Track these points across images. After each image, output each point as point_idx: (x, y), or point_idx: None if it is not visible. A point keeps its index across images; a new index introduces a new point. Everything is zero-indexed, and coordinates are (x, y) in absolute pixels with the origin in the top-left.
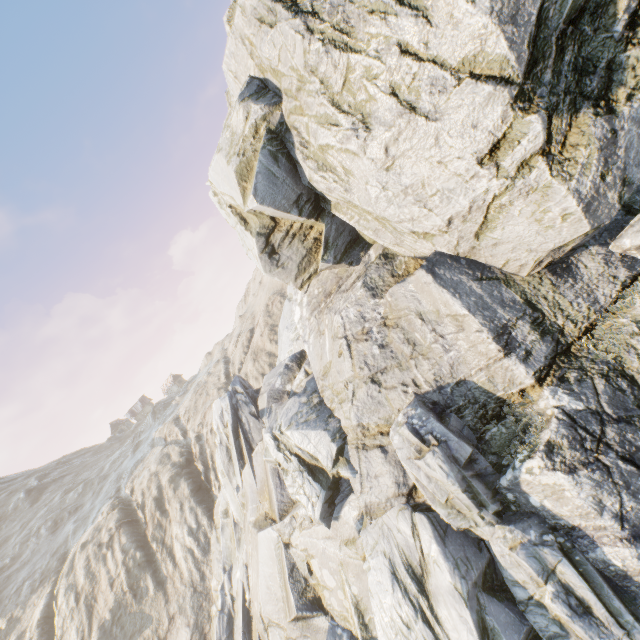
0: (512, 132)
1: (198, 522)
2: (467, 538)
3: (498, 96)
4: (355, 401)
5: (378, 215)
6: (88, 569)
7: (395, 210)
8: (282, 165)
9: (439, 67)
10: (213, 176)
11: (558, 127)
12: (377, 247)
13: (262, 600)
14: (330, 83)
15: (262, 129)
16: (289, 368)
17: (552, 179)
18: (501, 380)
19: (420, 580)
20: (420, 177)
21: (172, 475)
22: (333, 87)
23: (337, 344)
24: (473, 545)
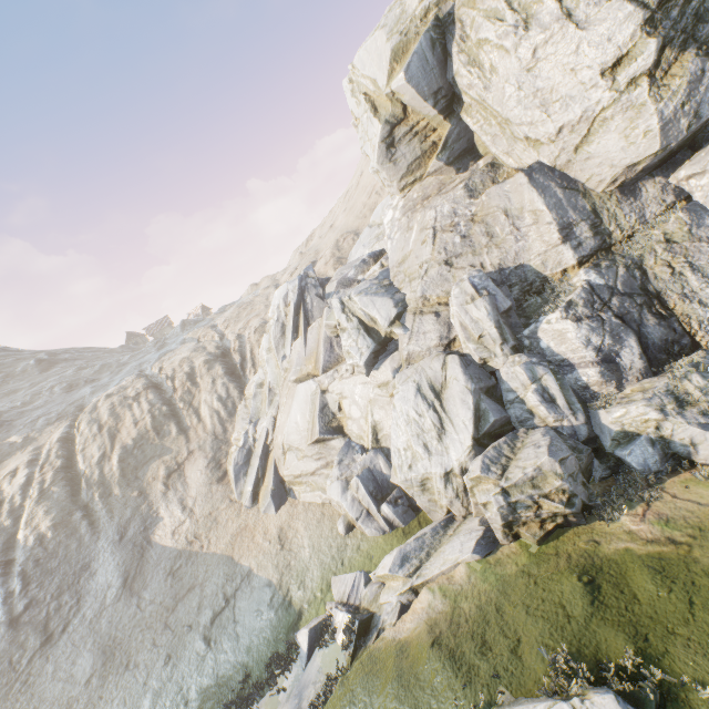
0: (634, 51)
1: (228, 394)
2: (483, 372)
3: (635, 17)
4: (425, 278)
5: (503, 119)
6: (113, 411)
7: (520, 111)
8: (436, 54)
9: None
10: (362, 57)
11: (667, 58)
12: (487, 158)
13: (287, 432)
14: None
15: (431, 15)
16: (365, 262)
17: (648, 99)
18: (552, 262)
19: (438, 394)
20: (552, 82)
21: (208, 359)
22: None
23: (423, 234)
24: (486, 376)
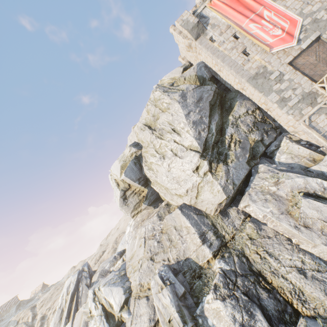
0: (201, 164)
1: None
2: None
3: (196, 155)
4: (141, 269)
5: (165, 187)
6: None
7: (170, 184)
8: (137, 166)
9: (183, 146)
10: (112, 167)
11: (214, 166)
12: (165, 201)
13: None
14: (156, 146)
15: (134, 155)
16: (115, 258)
17: (213, 179)
18: (201, 256)
19: None
20: (178, 174)
21: None
22: (156, 147)
23: (140, 241)
24: None
